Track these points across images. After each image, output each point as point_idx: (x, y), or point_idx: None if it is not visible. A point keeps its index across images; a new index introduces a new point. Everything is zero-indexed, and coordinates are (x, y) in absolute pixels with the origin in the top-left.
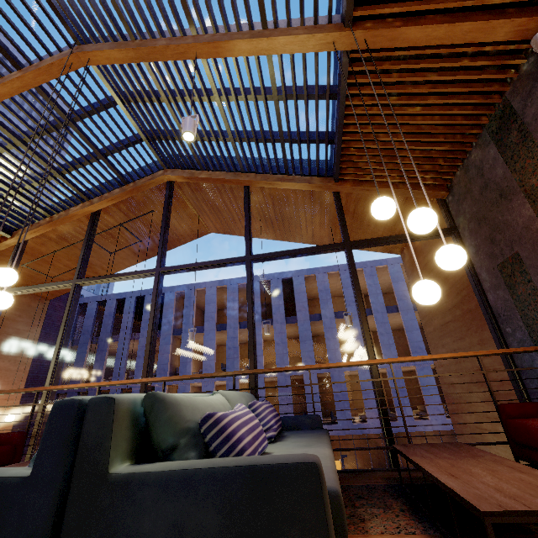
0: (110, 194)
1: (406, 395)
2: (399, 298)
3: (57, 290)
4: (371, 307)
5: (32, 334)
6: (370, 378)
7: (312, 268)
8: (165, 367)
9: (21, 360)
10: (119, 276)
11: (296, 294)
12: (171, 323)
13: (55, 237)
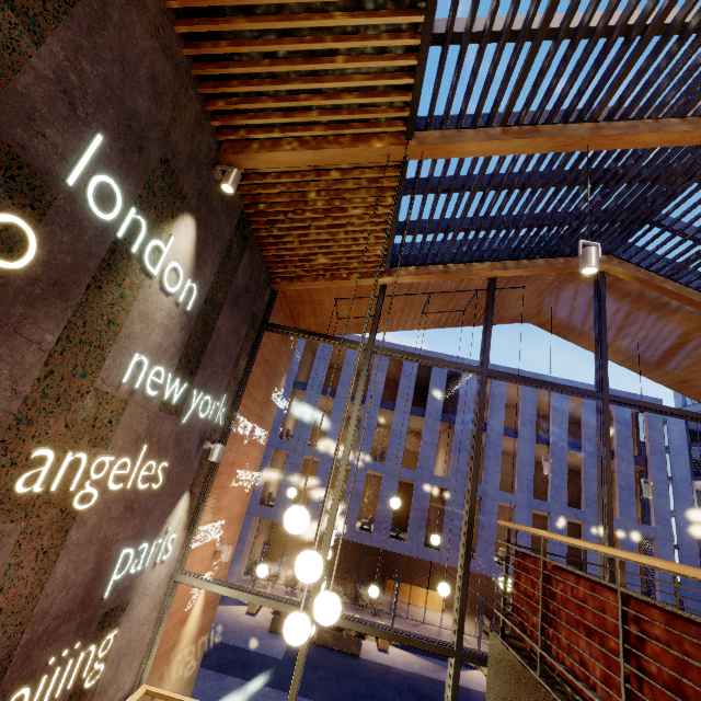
0: (531, 263)
1: (565, 551)
2: (587, 437)
3: (320, 331)
4: (551, 436)
5: (283, 380)
6: (527, 519)
7: (490, 363)
8: (276, 425)
9: (273, 410)
10: (551, 385)
11: (462, 389)
12: (295, 372)
13: (406, 282)
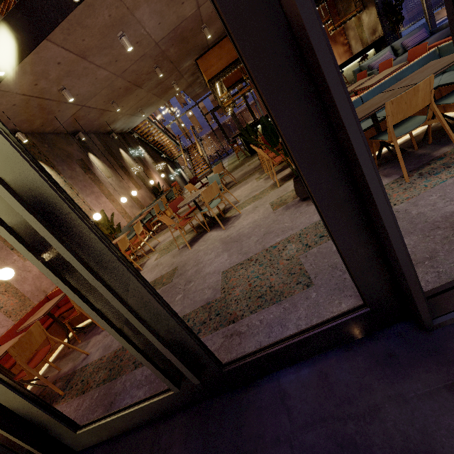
0: None
1: None
2: None
3: None
4: None
5: None
6: None
7: None
8: None
9: None
10: None
11: None
12: None
13: None
